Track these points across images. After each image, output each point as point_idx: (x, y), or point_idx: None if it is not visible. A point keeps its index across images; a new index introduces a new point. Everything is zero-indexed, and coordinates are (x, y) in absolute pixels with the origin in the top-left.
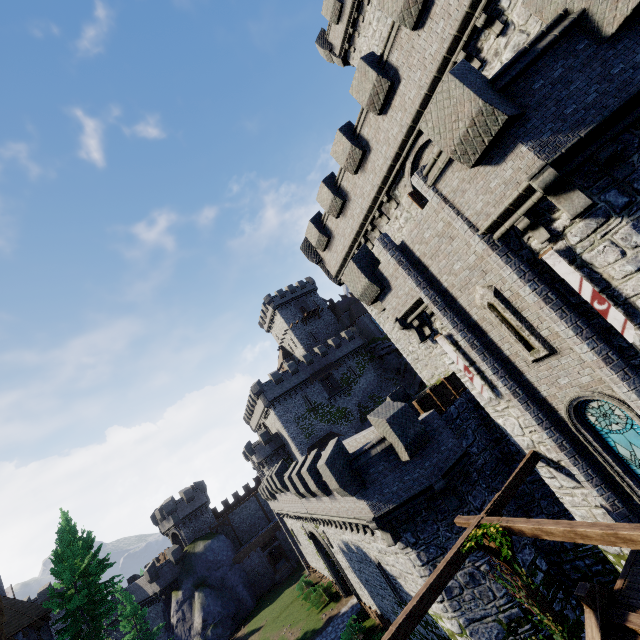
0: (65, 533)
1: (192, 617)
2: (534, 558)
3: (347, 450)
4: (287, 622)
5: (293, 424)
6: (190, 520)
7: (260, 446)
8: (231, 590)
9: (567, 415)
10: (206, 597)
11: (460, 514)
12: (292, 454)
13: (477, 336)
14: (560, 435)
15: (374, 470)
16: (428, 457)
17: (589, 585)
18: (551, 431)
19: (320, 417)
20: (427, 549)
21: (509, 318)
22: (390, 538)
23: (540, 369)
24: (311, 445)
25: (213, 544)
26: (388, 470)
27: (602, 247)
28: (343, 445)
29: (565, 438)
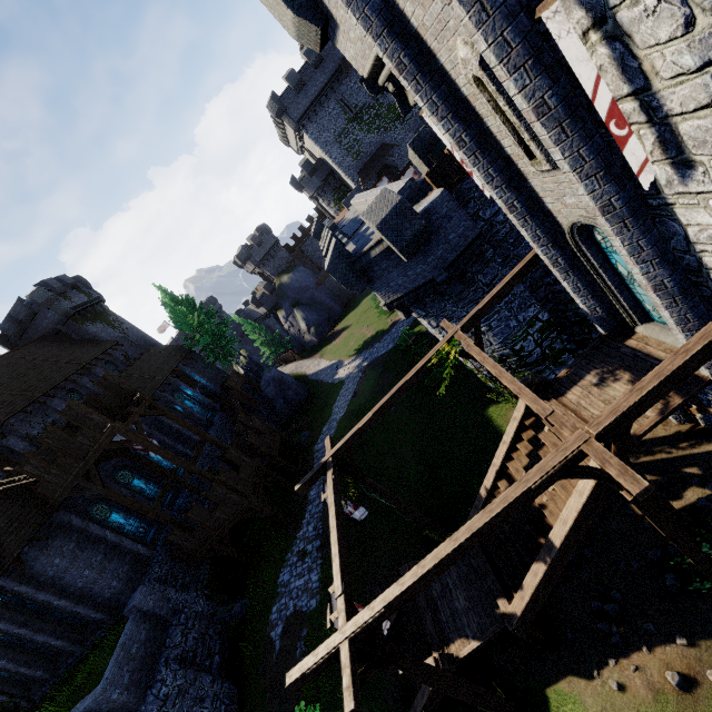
0: (168, 300)
1: (298, 324)
2: (537, 313)
3: (348, 252)
4: (365, 324)
5: (334, 146)
6: (268, 261)
7: (306, 179)
8: (321, 304)
9: (569, 234)
10: (303, 312)
11: (466, 294)
12: (344, 181)
13: (468, 124)
14: (557, 252)
15: (378, 268)
16: (432, 252)
17: (530, 381)
18: (547, 249)
19: (366, 127)
20: (436, 319)
21: (503, 109)
22: (402, 316)
23: (545, 180)
24: (361, 168)
25: (295, 276)
26: (391, 268)
27: (655, 0)
28: (343, 248)
29: (563, 254)
